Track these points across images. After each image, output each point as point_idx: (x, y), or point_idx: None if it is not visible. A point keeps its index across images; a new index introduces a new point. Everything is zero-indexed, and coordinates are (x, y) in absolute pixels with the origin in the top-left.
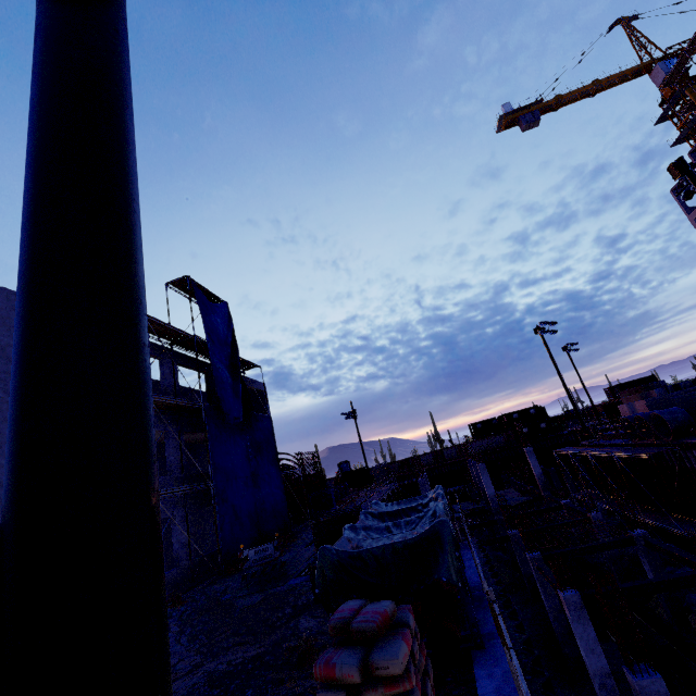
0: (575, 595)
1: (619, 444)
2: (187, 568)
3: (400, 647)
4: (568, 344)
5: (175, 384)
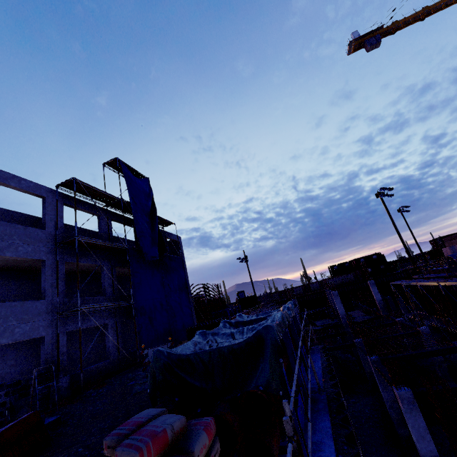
0: (408, 392)
1: (443, 276)
2: (116, 360)
3: None
4: (402, 206)
5: (109, 233)
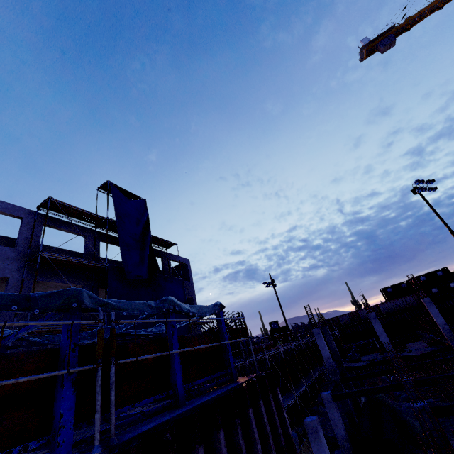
0: None
1: None
2: None
3: None
4: None
5: (94, 253)
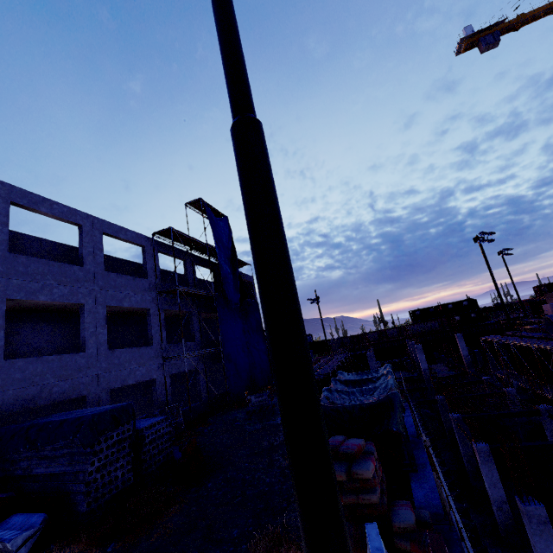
0: (485, 447)
1: (538, 337)
2: (207, 402)
3: (370, 465)
4: (503, 249)
5: (194, 278)
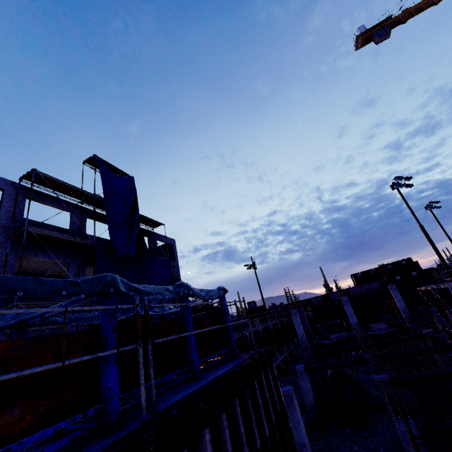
0: (414, 427)
1: None
2: None
3: None
4: (429, 202)
5: (81, 230)
